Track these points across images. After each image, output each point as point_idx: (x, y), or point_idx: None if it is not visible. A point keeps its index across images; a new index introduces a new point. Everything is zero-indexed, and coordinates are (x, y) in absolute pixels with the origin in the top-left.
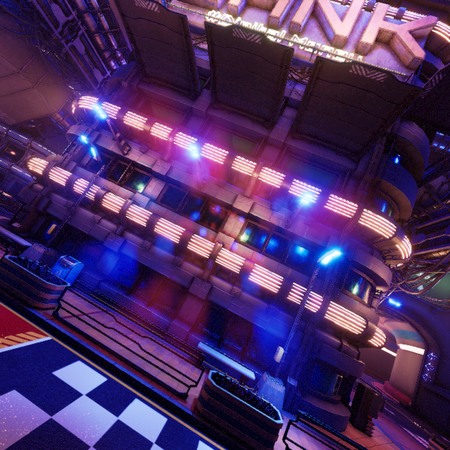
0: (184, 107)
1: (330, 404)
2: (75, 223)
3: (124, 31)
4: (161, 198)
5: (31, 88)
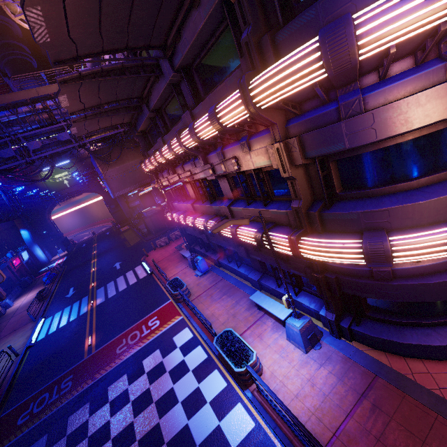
0: (149, 119)
1: (416, 330)
2: (193, 234)
3: None
4: (198, 194)
5: None
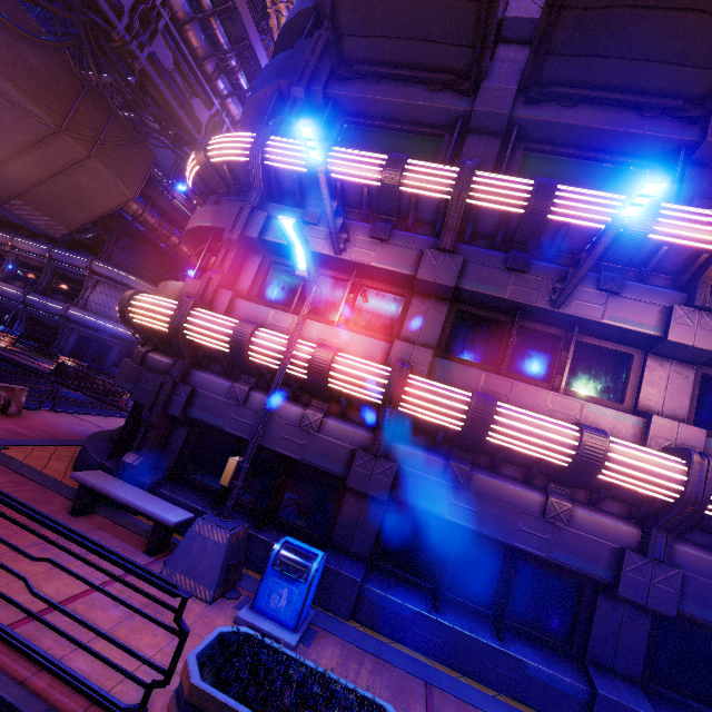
0: (445, 116)
1: None
2: (263, 437)
3: (242, 8)
4: (444, 343)
5: (87, 160)
